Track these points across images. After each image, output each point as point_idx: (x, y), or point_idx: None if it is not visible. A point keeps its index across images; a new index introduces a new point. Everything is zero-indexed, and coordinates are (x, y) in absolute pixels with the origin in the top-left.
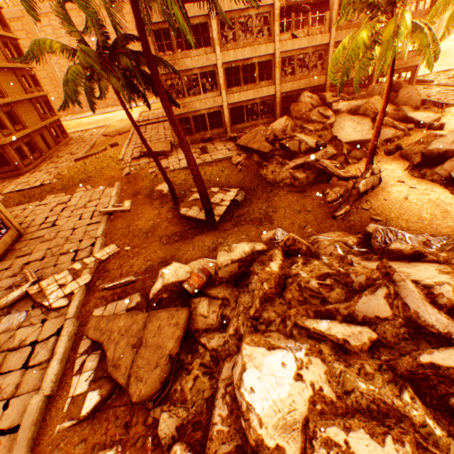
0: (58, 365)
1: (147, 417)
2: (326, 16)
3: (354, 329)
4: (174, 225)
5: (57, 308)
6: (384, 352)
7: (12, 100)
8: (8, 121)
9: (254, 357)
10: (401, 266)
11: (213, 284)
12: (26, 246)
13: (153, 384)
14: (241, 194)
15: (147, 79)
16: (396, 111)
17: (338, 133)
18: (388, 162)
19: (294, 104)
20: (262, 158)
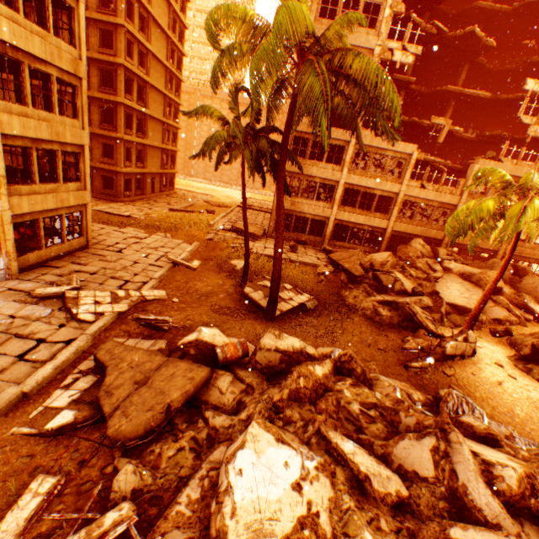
0: (51, 370)
1: (108, 465)
2: (460, 182)
3: (382, 470)
4: (231, 299)
5: (81, 321)
6: (410, 520)
7: (149, 143)
8: (135, 157)
9: (258, 440)
10: (465, 439)
11: (245, 366)
12: (86, 257)
13: (137, 426)
14: (313, 302)
15: (274, 163)
16: (515, 296)
17: (442, 289)
18: (491, 342)
19: (402, 245)
20: (349, 279)
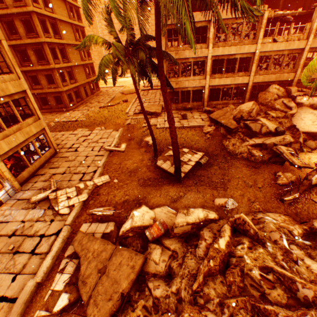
0: (50, 260)
1: None
2: (307, 27)
3: None
4: (150, 171)
5: (62, 214)
6: None
7: (73, 64)
8: (68, 77)
9: None
10: None
11: (168, 235)
12: (57, 161)
13: (104, 315)
14: (205, 158)
15: (155, 68)
16: None
17: (297, 122)
18: None
19: (262, 92)
20: (227, 131)
